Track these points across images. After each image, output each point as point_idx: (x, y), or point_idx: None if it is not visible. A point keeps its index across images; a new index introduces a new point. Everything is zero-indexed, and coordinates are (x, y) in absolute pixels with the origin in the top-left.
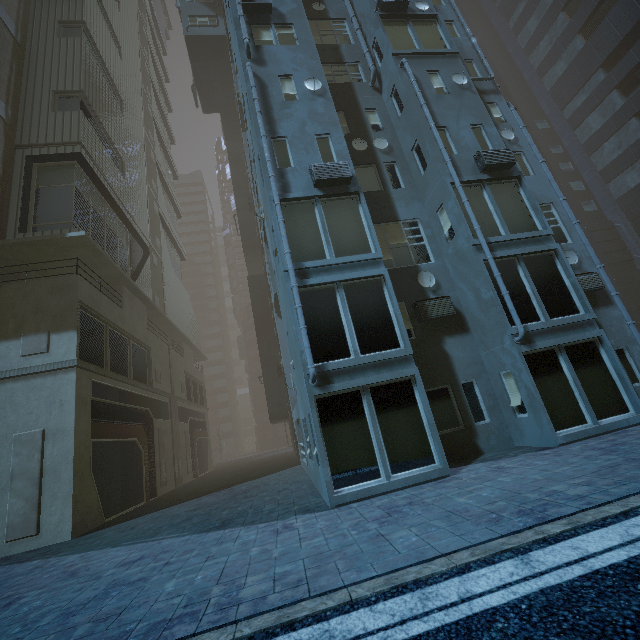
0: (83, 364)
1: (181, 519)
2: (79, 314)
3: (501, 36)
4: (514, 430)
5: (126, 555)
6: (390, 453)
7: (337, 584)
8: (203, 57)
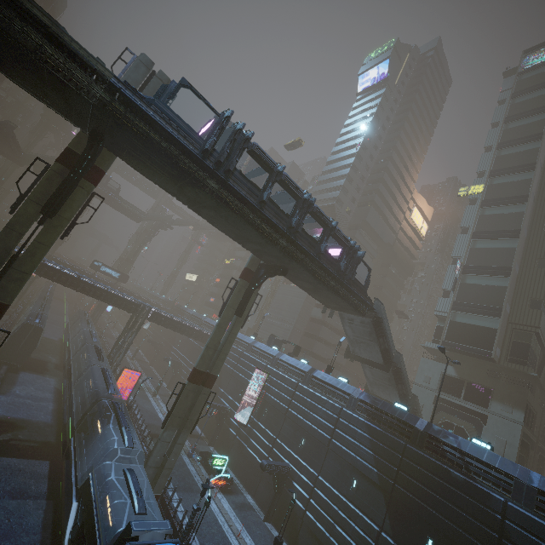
0: (523, 425)
1: None
2: (526, 405)
3: None
4: None
5: None
6: None
7: None
8: None
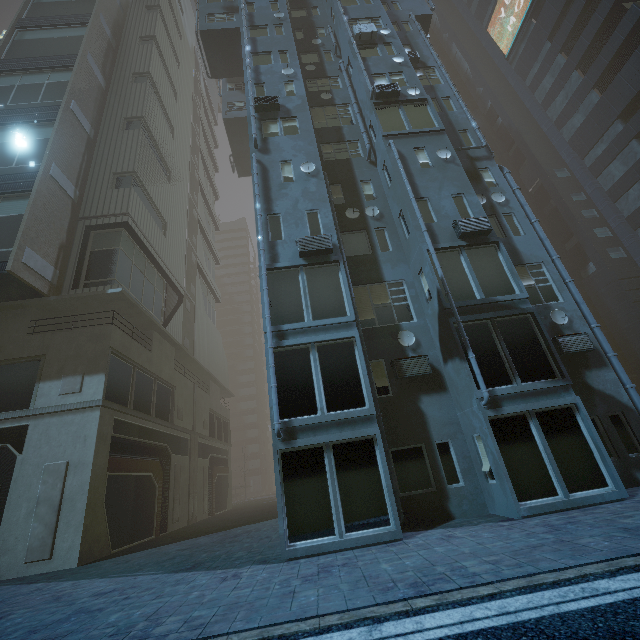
0: (107, 403)
1: (167, 557)
2: (109, 359)
3: (518, 93)
4: (487, 496)
5: (104, 586)
6: (346, 511)
7: (223, 631)
8: (238, 133)
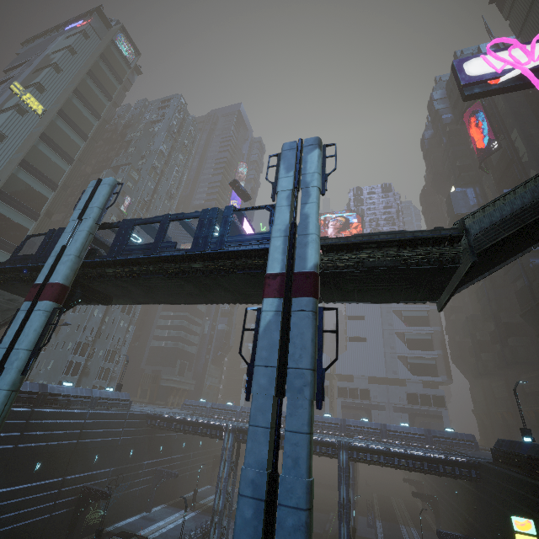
0: None
1: None
2: None
3: None
4: None
5: None
6: None
7: None
8: None
